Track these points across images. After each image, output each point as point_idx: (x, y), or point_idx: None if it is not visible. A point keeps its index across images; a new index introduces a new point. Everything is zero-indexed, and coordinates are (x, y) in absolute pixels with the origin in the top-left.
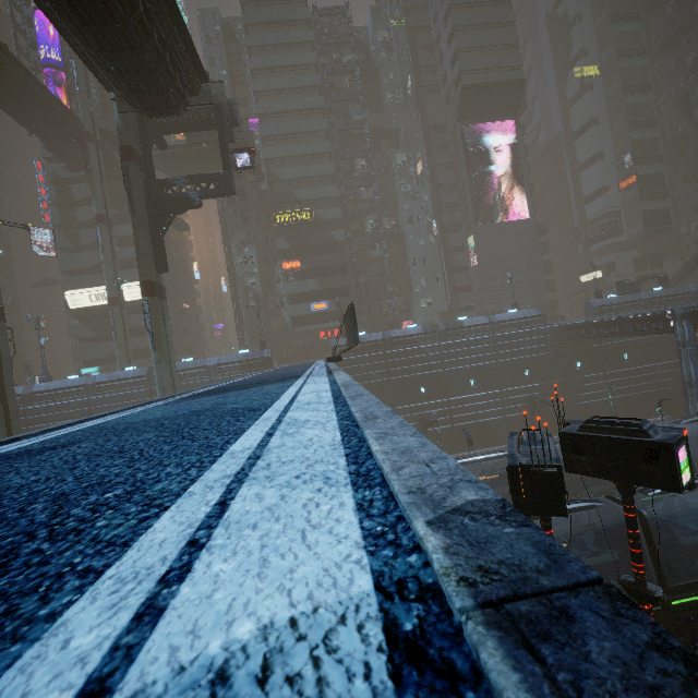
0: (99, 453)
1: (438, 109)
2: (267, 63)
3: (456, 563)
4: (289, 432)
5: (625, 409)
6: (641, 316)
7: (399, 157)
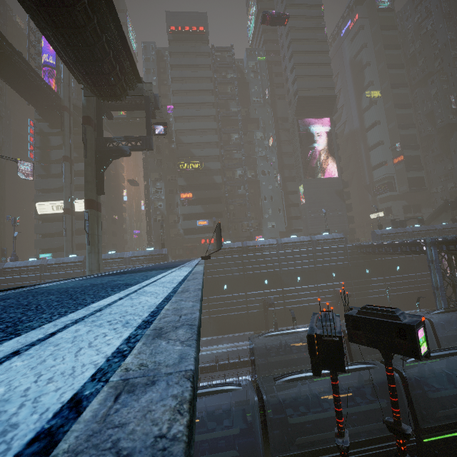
0: (13, 305)
1: (284, 108)
2: (181, 75)
3: (132, 361)
4: (133, 298)
5: (398, 302)
6: (406, 242)
7: (259, 135)
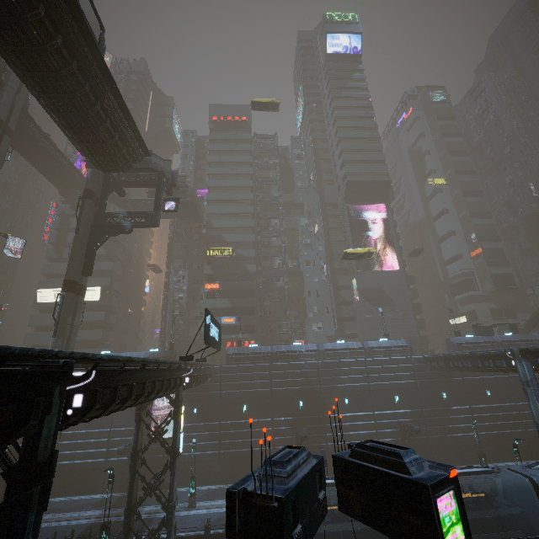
0: None
1: (333, 194)
2: (219, 160)
3: None
4: None
5: (495, 447)
6: (487, 353)
7: (303, 220)
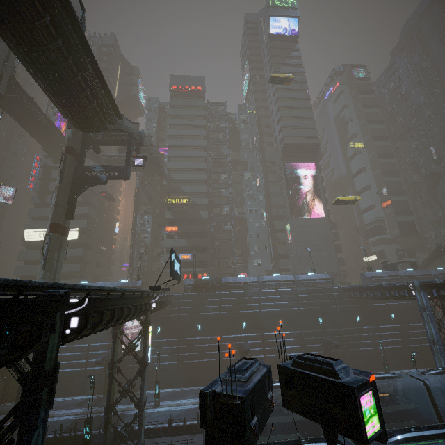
0: None
1: (272, 154)
2: (178, 123)
3: None
4: None
5: (396, 358)
6: (393, 285)
7: (247, 175)
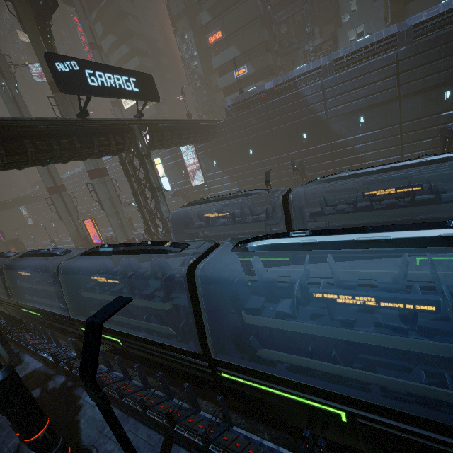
0: None
1: None
2: None
3: None
4: None
5: None
6: None
7: None
